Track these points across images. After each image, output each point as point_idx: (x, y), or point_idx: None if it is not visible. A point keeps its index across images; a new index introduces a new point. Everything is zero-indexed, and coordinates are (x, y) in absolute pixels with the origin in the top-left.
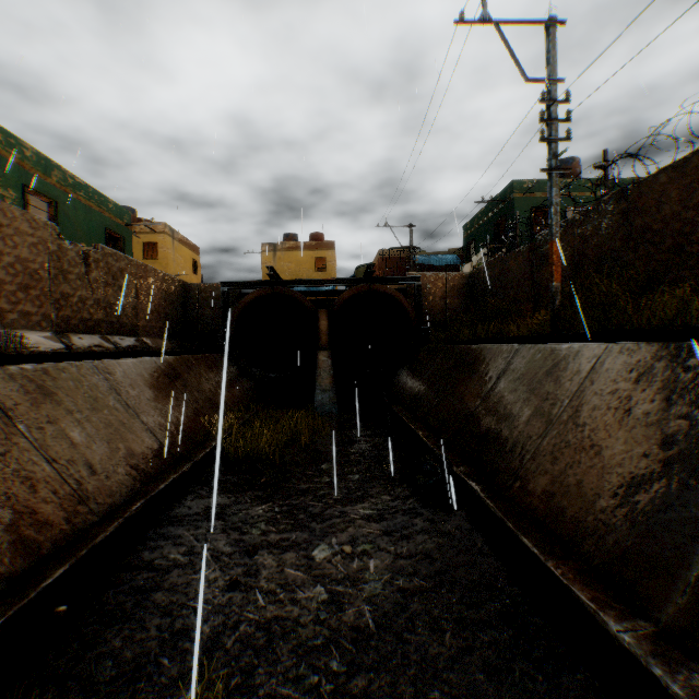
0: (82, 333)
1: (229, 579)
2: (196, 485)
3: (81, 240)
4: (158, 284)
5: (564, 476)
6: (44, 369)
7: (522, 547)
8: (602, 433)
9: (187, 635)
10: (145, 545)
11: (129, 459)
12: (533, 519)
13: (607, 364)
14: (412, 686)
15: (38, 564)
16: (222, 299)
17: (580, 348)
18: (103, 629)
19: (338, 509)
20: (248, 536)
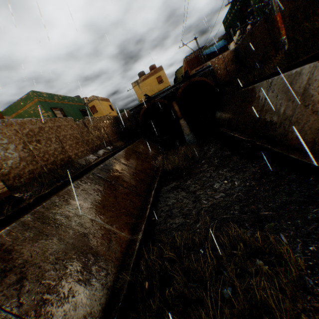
0: (98, 151)
1: (192, 201)
2: (163, 183)
3: (75, 118)
4: (108, 122)
5: (303, 128)
6: (105, 165)
7: (291, 159)
8: (316, 105)
9: (189, 215)
10: (161, 201)
11: (141, 181)
12: (293, 148)
13: (314, 73)
14: (262, 205)
15: (141, 211)
16: (132, 117)
17: (300, 70)
18: (167, 220)
19: (216, 172)
20: (190, 190)
